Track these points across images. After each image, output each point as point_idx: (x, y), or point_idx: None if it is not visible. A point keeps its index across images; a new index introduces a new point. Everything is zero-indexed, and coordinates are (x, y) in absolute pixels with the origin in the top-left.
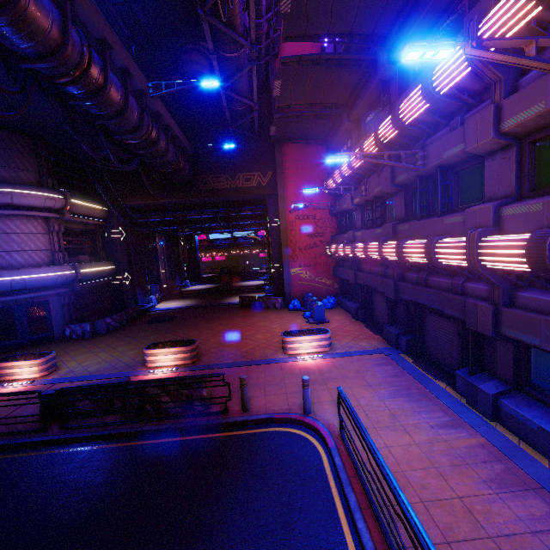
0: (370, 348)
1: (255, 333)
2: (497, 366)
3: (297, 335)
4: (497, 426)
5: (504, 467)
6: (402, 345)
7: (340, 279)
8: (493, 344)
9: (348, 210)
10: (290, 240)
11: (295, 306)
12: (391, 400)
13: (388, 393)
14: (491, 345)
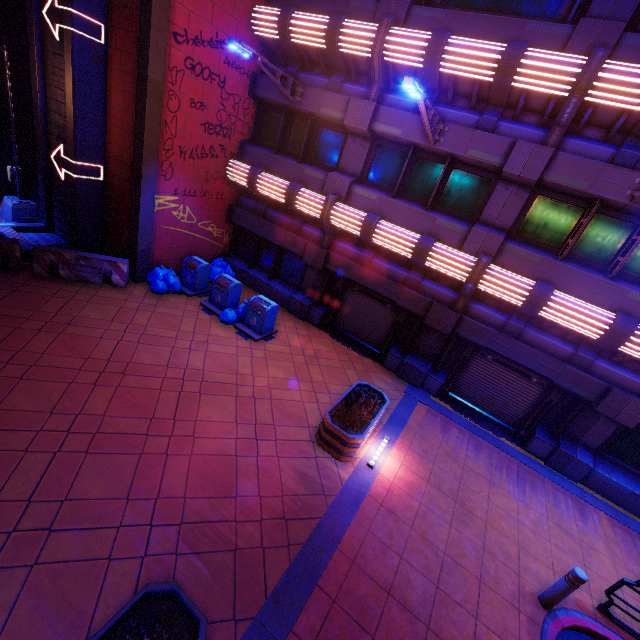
0: (398, 394)
1: (189, 405)
2: (584, 435)
3: (361, 421)
4: (583, 487)
5: (639, 540)
6: (433, 386)
7: (235, 229)
8: (593, 418)
9: (322, 118)
10: (165, 121)
11: (172, 285)
12: (531, 500)
13: (513, 486)
14: (589, 418)
